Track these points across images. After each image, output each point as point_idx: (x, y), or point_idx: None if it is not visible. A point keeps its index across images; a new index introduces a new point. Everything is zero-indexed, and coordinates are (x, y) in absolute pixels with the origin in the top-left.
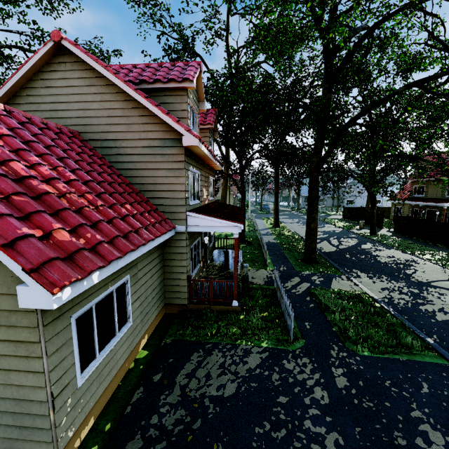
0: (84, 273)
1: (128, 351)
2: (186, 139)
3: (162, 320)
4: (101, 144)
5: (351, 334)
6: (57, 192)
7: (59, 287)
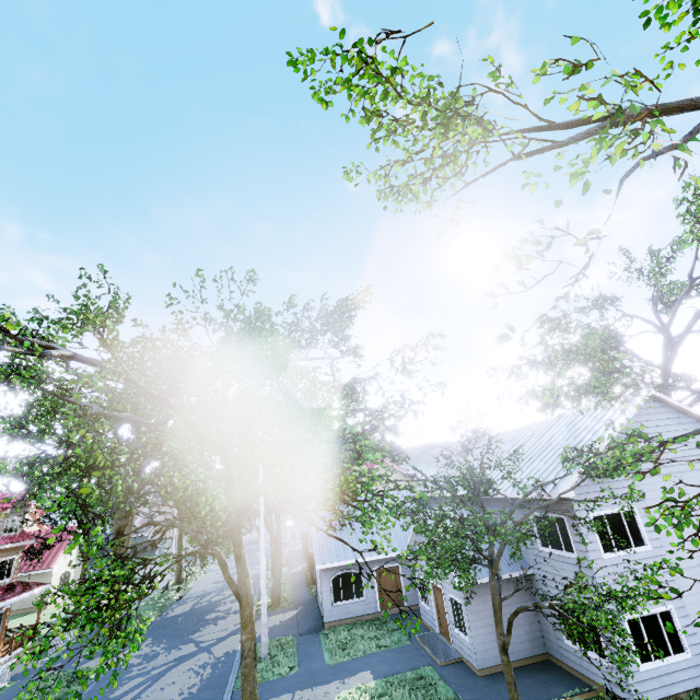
0: None
1: None
2: None
3: None
4: None
5: None
6: None
7: None
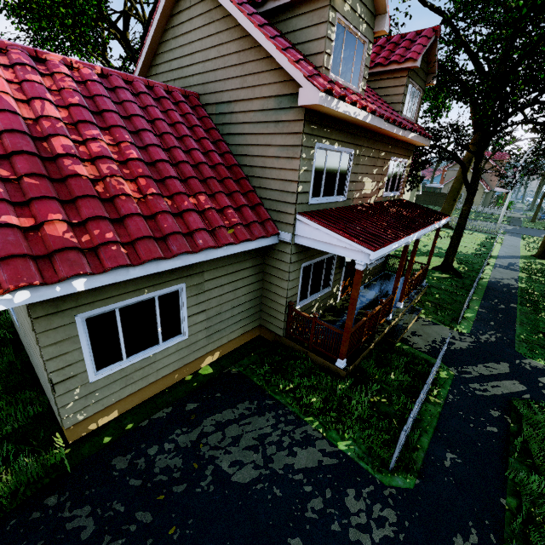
0: (55, 277)
1: (178, 363)
2: (304, 94)
3: (252, 342)
4: (216, 109)
5: (536, 541)
6: (98, 174)
7: (4, 289)
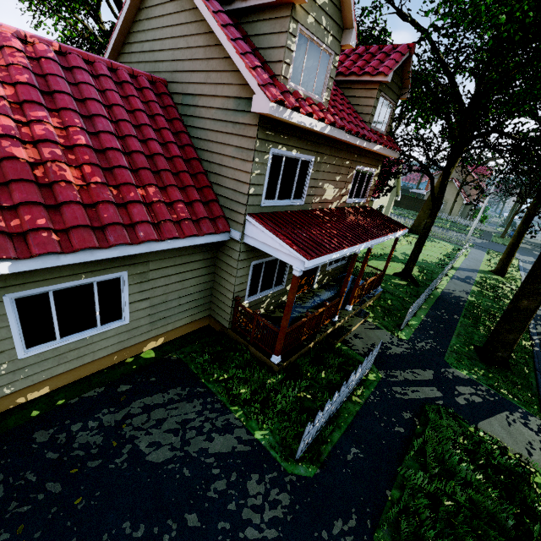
0: None
1: (118, 346)
2: (257, 101)
3: (201, 331)
4: (182, 99)
5: (403, 527)
6: (39, 158)
7: None
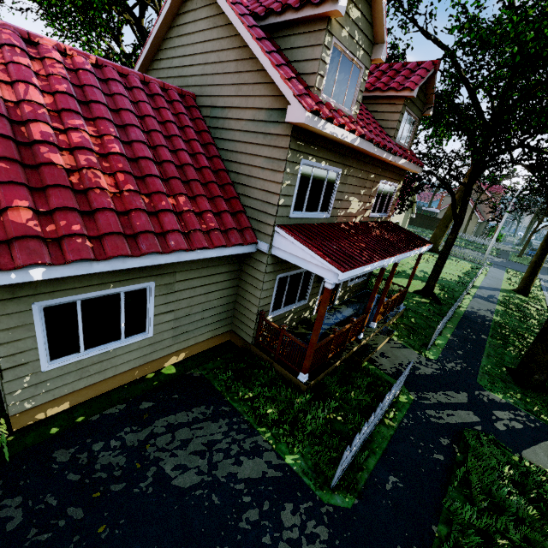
0: (11, 264)
1: (140, 360)
2: (292, 111)
3: (222, 346)
4: (211, 112)
5: None
6: (75, 165)
7: None
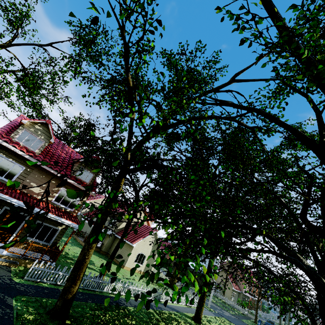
0: None
1: None
2: None
3: None
4: None
5: None
6: None
7: None
